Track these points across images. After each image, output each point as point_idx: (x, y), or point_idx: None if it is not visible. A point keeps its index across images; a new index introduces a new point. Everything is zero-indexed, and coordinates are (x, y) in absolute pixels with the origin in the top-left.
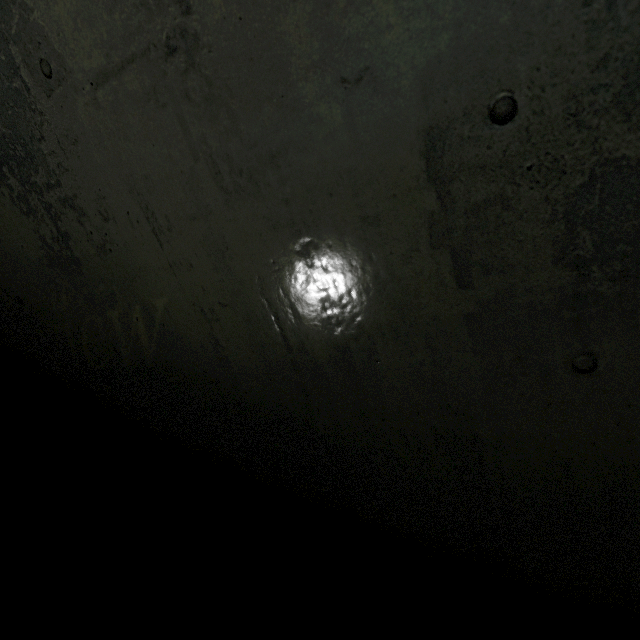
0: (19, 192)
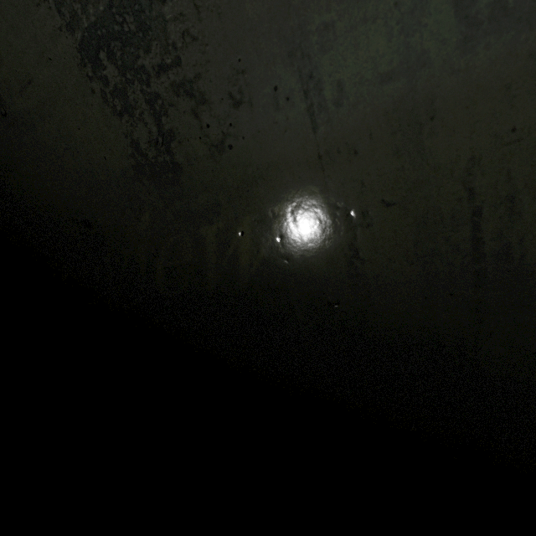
0: (116, 84)
